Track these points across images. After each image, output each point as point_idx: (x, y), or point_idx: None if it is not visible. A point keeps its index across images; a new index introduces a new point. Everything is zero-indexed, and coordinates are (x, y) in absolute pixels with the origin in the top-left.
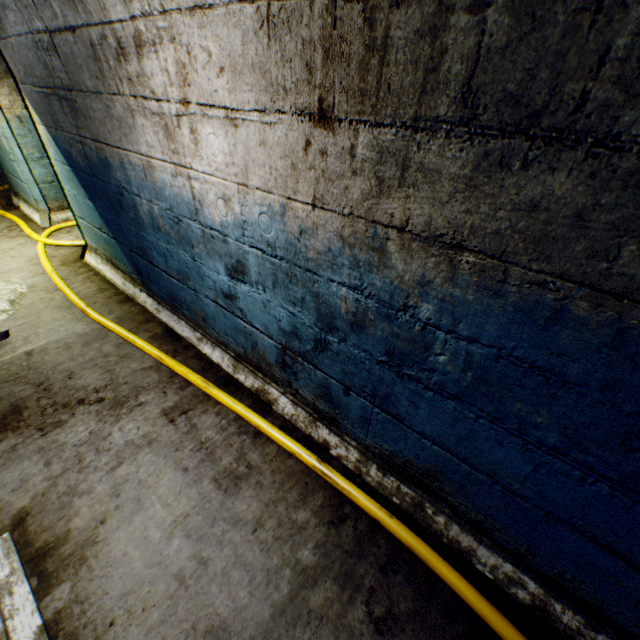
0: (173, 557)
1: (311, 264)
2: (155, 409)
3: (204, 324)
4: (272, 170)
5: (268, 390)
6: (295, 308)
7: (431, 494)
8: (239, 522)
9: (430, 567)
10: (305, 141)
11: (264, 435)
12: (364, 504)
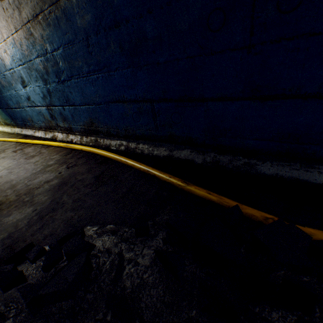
0: (0, 174)
1: (29, 57)
2: (10, 151)
3: (33, 123)
4: (5, 27)
5: (55, 134)
6: (38, 83)
7: (98, 133)
8: (29, 163)
9: (95, 153)
10: (3, 9)
11: (51, 146)
12: (78, 147)
